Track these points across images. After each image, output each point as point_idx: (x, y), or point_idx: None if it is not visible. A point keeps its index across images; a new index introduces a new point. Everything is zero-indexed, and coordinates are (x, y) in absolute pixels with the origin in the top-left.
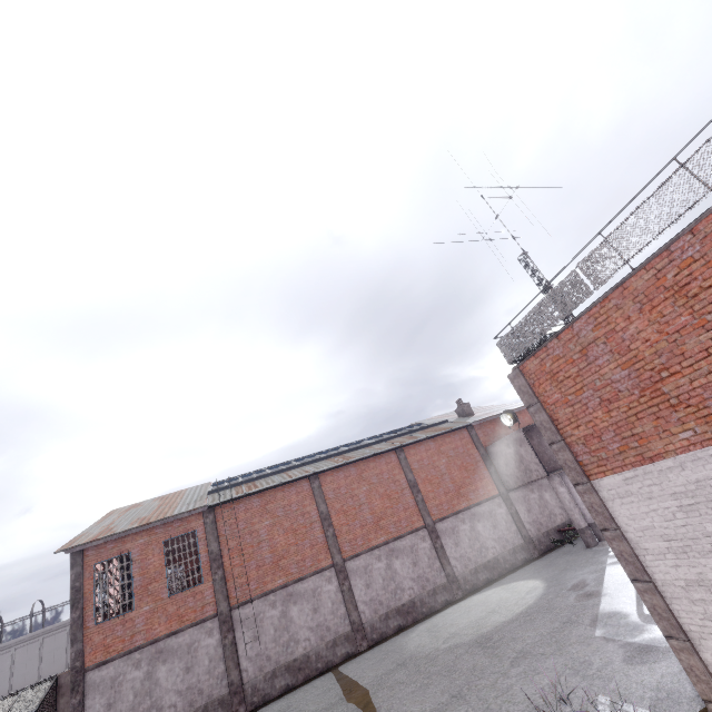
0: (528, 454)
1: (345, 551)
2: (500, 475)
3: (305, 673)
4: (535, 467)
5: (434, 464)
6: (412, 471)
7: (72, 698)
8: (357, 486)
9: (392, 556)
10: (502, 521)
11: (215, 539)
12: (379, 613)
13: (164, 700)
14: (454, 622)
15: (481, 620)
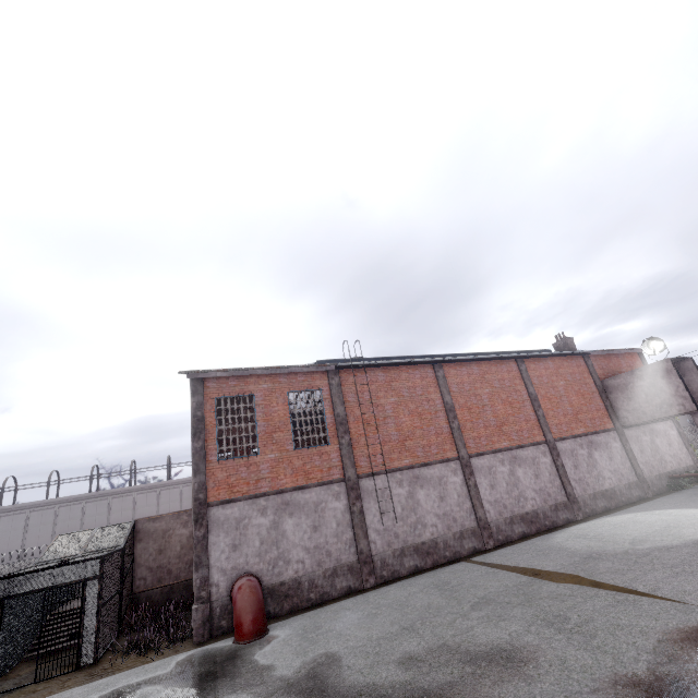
0: (673, 386)
1: (469, 447)
2: (614, 410)
3: (433, 558)
4: (679, 401)
5: (553, 384)
6: (532, 384)
7: (196, 530)
8: (480, 386)
9: (514, 463)
10: (617, 455)
11: (341, 402)
12: (504, 516)
13: (291, 553)
14: (614, 533)
15: (664, 531)
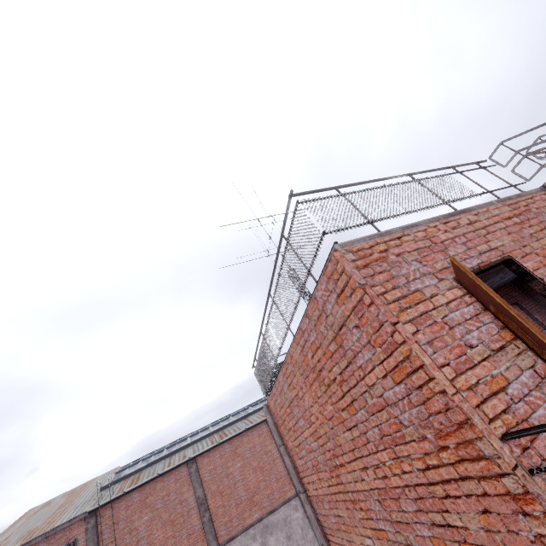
0: None
1: (221, 535)
2: None
3: None
4: None
5: None
6: None
7: None
8: (232, 464)
9: (266, 533)
10: None
11: (94, 545)
12: None
13: None
14: None
15: None
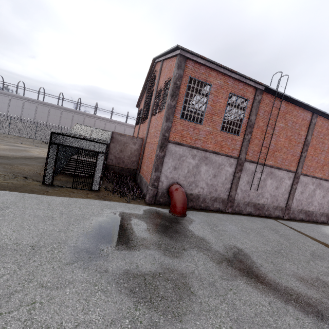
0: None
1: (303, 169)
2: None
3: (259, 212)
4: None
5: None
6: None
7: (159, 151)
8: (328, 139)
9: (318, 187)
10: None
11: (255, 113)
12: (298, 208)
13: (199, 183)
14: None
15: None
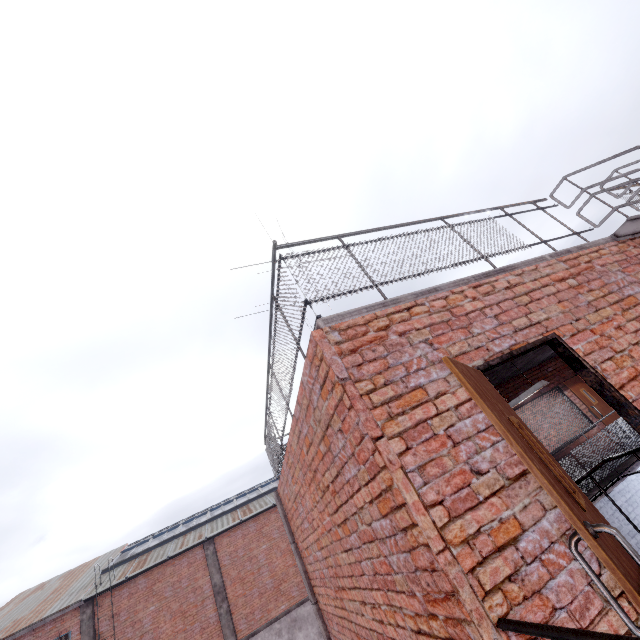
0: None
1: (240, 630)
2: None
3: None
4: None
5: None
6: None
7: None
8: (256, 545)
9: (294, 628)
10: None
11: (90, 639)
12: None
13: None
14: None
15: None
